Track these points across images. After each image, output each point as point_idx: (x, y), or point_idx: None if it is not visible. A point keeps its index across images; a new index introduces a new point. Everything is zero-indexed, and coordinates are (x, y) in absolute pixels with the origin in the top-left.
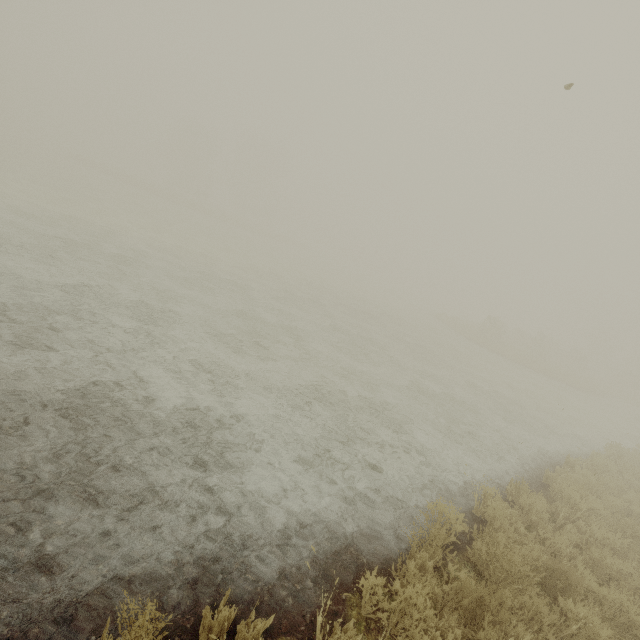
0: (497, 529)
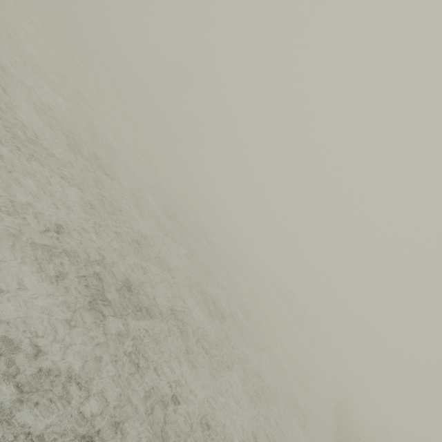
0: None
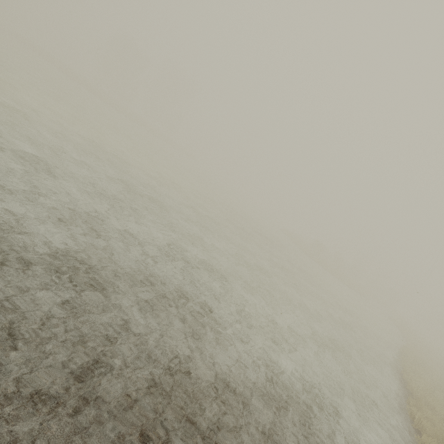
0: (439, 443)
